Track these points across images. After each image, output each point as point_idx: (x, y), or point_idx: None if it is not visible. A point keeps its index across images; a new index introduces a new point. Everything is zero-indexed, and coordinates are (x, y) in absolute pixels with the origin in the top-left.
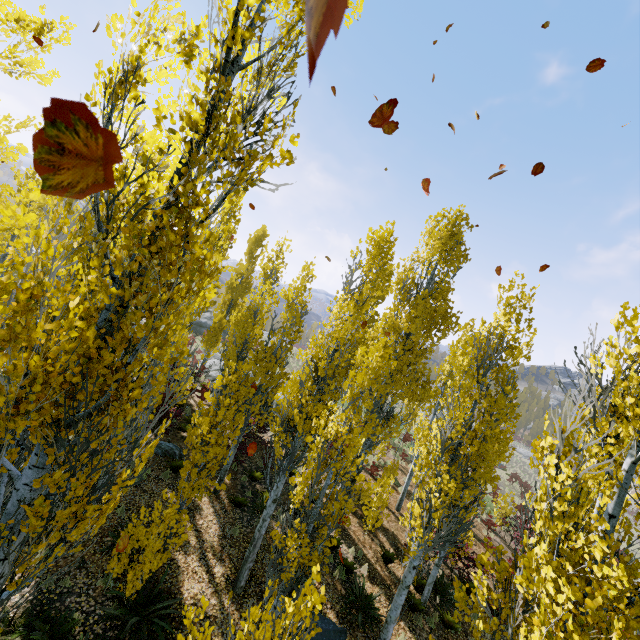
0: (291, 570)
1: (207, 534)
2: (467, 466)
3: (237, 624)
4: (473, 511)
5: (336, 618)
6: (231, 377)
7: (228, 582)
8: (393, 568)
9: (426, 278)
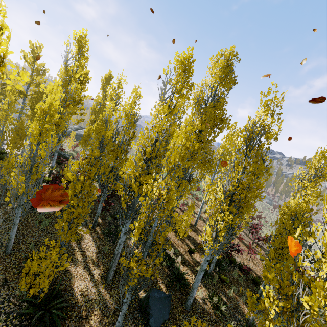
0: (134, 280)
1: (88, 252)
2: (239, 205)
3: (108, 301)
4: (240, 229)
5: (165, 287)
6: (84, 161)
7: (102, 278)
8: (194, 256)
9: (210, 97)
